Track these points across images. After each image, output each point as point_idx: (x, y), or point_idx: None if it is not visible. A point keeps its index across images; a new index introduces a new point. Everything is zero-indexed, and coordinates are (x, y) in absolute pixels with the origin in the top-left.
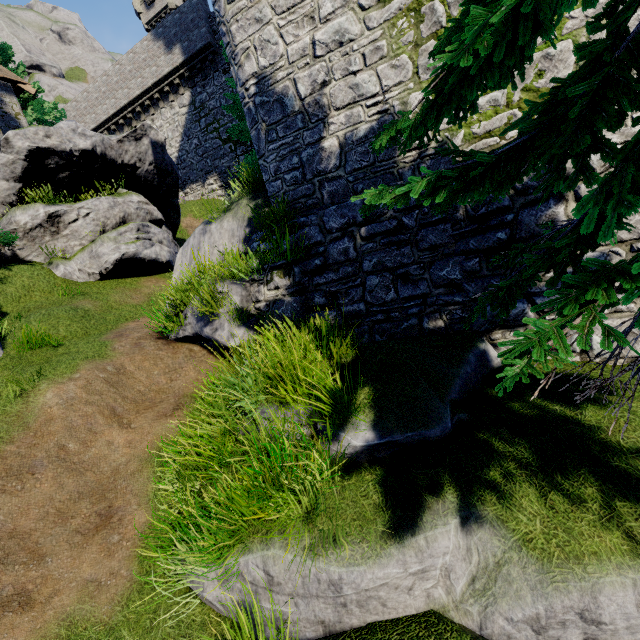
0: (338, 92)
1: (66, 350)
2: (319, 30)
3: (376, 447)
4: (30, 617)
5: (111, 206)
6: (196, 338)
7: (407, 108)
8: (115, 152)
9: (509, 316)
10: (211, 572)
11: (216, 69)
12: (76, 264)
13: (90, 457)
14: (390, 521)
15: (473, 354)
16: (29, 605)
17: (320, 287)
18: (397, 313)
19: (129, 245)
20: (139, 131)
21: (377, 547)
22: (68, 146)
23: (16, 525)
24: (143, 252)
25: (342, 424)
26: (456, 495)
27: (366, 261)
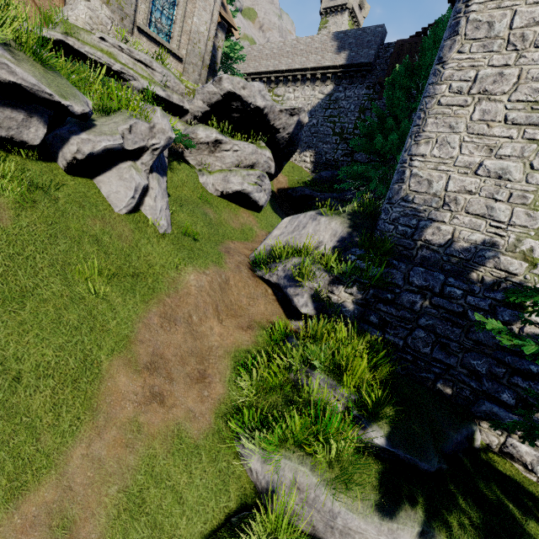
0: (476, 203)
1: (201, 246)
2: (490, 160)
3: (384, 450)
4: (163, 411)
5: (252, 152)
6: (274, 285)
7: (518, 244)
8: (273, 116)
9: (503, 420)
10: (260, 453)
11: (363, 82)
12: (213, 179)
13: (201, 331)
14: (379, 501)
15: (466, 429)
16: (163, 403)
17: (379, 311)
18: (423, 363)
19: (250, 185)
20: (296, 110)
21: (367, 510)
22: (251, 100)
23: (164, 351)
24: (254, 194)
25: (371, 422)
26: (425, 514)
27: (424, 318)
